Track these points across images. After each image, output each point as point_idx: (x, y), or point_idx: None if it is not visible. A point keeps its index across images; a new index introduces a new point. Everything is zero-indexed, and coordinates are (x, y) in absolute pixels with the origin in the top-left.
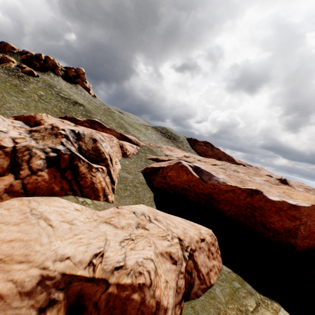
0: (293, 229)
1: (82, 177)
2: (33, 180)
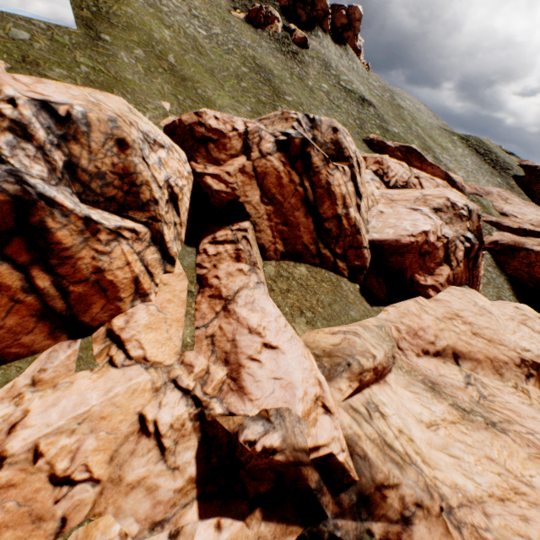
0: None
1: (476, 267)
2: (457, 271)
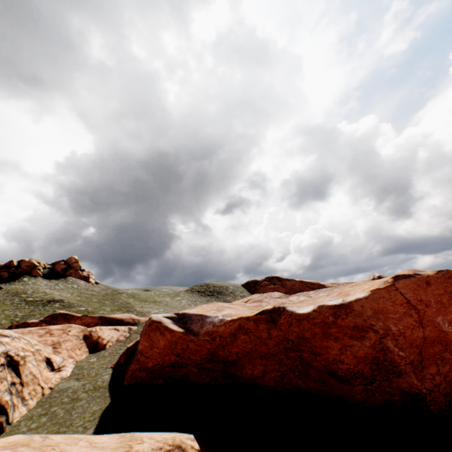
0: (378, 355)
1: None
2: None
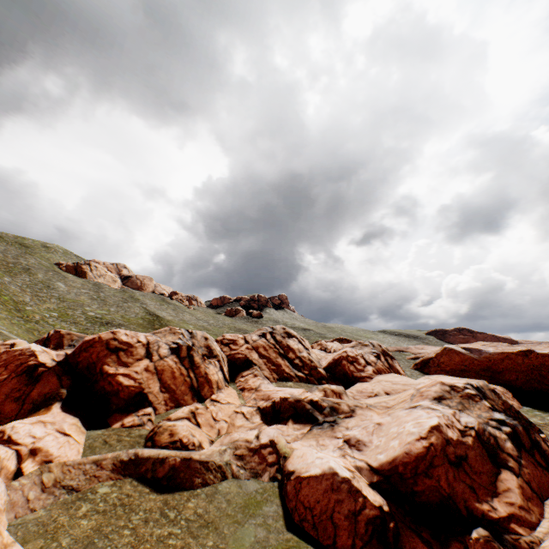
0: None
1: (392, 366)
2: (377, 367)
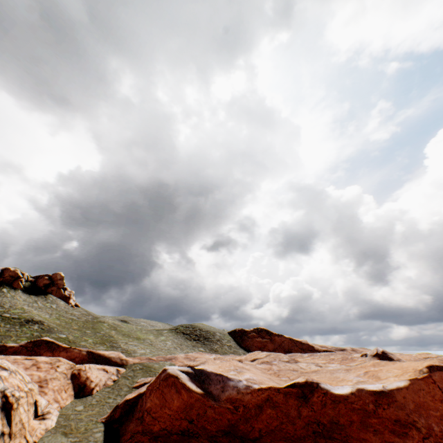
0: None
1: None
2: None
